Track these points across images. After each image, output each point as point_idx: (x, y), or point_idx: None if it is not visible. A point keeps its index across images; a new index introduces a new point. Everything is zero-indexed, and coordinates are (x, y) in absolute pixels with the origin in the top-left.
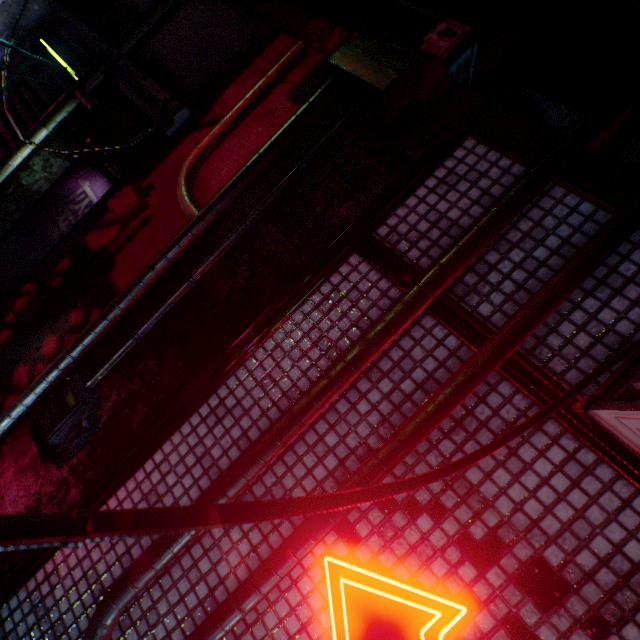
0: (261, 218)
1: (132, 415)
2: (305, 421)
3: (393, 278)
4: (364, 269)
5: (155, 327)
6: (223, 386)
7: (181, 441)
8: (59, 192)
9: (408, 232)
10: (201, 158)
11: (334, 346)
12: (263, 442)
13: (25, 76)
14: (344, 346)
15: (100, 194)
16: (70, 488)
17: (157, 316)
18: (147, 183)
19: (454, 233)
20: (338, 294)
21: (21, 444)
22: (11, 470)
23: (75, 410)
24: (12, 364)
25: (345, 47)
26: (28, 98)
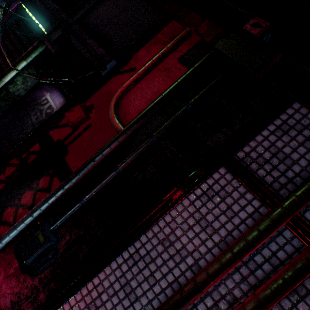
0: (161, 135)
1: (79, 251)
2: (205, 291)
3: (248, 186)
4: (229, 177)
5: (94, 196)
6: (138, 241)
7: (111, 273)
8: (31, 97)
9: (257, 157)
10: (124, 93)
11: (210, 225)
12: (177, 302)
13: (16, 31)
14: (216, 226)
15: (56, 101)
16: (39, 293)
17: (96, 190)
18: (89, 103)
19: (287, 162)
20: (212, 191)
21: (8, 259)
22: (1, 275)
23: (44, 246)
24: (3, 206)
25: (225, 38)
26: (14, 39)
